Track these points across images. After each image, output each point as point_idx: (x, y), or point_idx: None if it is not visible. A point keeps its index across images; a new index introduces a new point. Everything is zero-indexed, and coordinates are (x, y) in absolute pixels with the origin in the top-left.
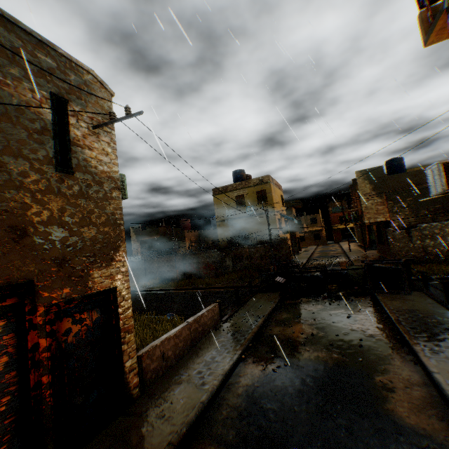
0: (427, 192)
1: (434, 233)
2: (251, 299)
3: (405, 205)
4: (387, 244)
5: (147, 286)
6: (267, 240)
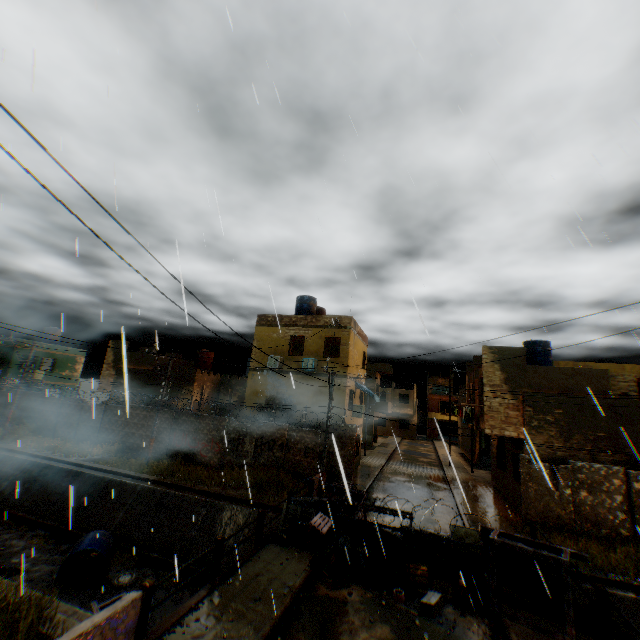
0: (587, 408)
1: (595, 483)
2: (249, 562)
3: (552, 419)
4: (513, 476)
5: (92, 455)
6: (323, 423)
